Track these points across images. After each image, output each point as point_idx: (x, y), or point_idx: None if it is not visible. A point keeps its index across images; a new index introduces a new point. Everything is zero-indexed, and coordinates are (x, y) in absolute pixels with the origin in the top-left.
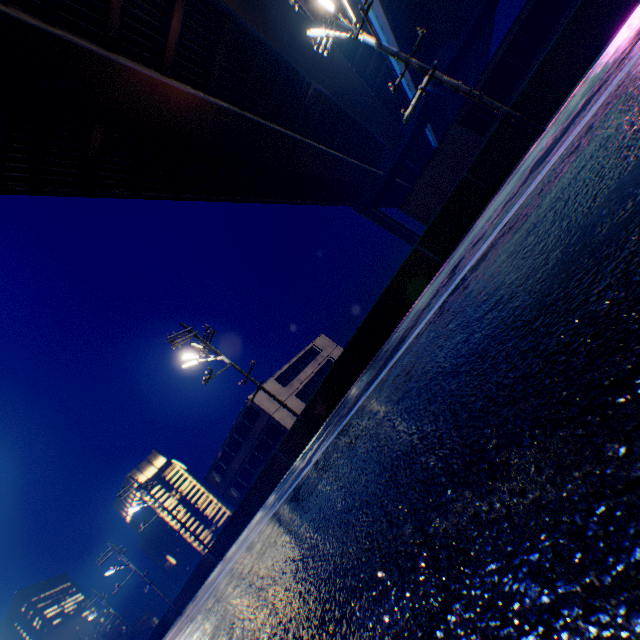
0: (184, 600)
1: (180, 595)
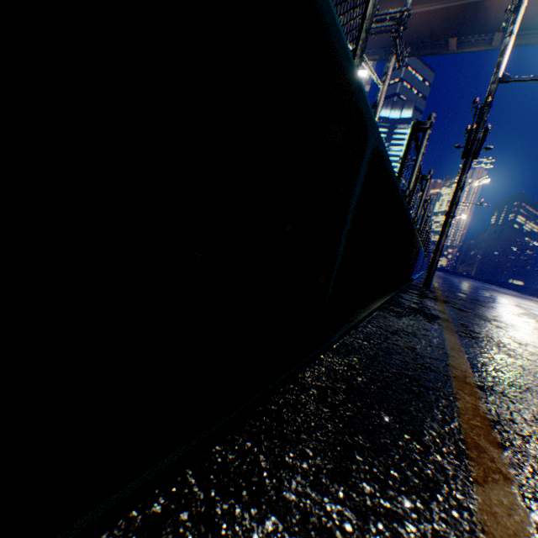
0: (536, 294)
1: (537, 290)
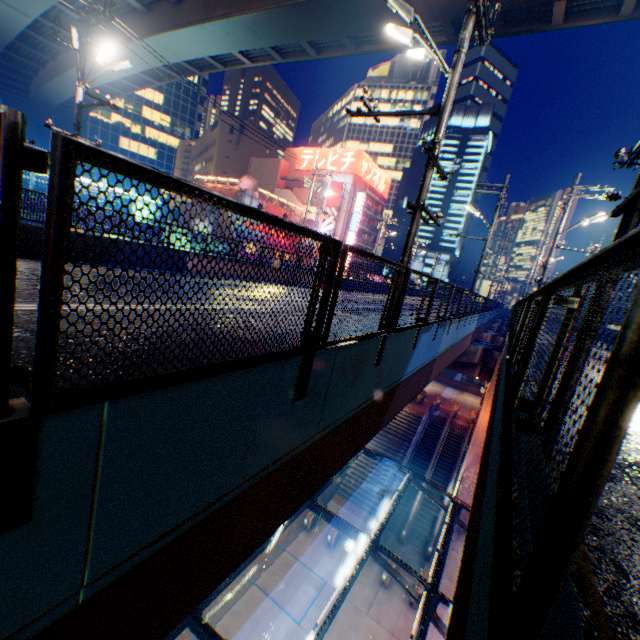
0: None
1: None
